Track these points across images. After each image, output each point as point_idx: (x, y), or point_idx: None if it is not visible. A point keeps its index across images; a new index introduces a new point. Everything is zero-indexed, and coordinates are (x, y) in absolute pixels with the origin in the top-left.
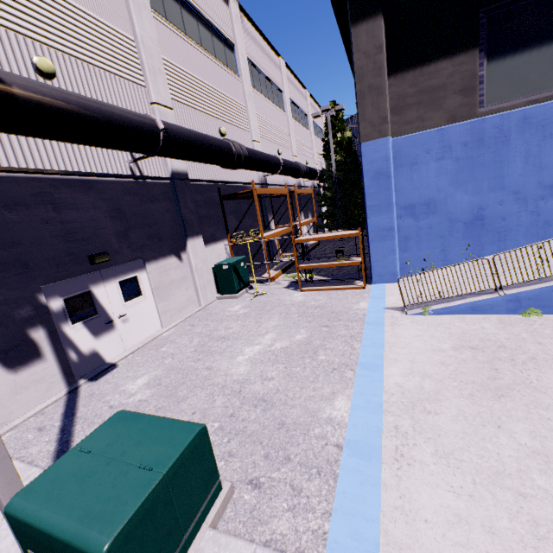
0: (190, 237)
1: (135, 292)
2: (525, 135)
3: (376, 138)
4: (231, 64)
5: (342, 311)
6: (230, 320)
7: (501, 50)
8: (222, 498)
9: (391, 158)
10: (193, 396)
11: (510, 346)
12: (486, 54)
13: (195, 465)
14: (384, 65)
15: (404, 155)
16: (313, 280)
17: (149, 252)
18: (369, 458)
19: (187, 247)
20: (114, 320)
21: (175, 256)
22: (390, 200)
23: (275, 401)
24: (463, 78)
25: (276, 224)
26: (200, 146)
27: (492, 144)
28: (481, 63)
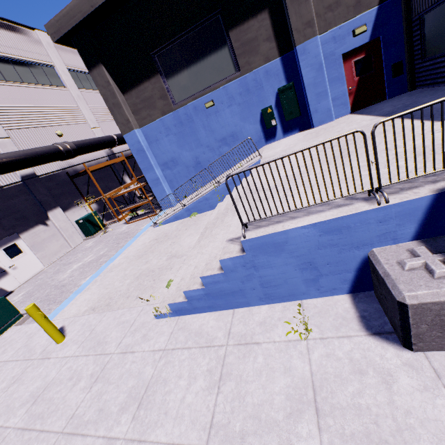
0: (49, 210)
1: (17, 252)
2: (199, 116)
3: (129, 132)
4: (55, 81)
5: (133, 232)
6: (81, 252)
7: (171, 73)
8: (22, 319)
9: (141, 141)
10: (38, 293)
11: (169, 234)
12: (164, 76)
13: (1, 309)
14: (115, 91)
15: (150, 136)
16: (138, 215)
17: (19, 228)
18: (78, 293)
19: (49, 217)
20: (7, 270)
21: (42, 224)
22: (150, 163)
23: (67, 284)
24: (159, 90)
25: (132, 178)
26: (29, 159)
27: (187, 123)
28: (164, 81)
